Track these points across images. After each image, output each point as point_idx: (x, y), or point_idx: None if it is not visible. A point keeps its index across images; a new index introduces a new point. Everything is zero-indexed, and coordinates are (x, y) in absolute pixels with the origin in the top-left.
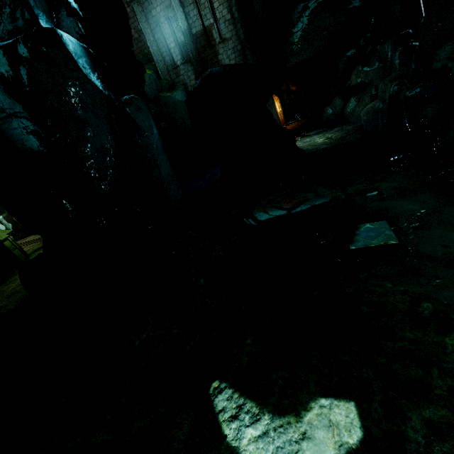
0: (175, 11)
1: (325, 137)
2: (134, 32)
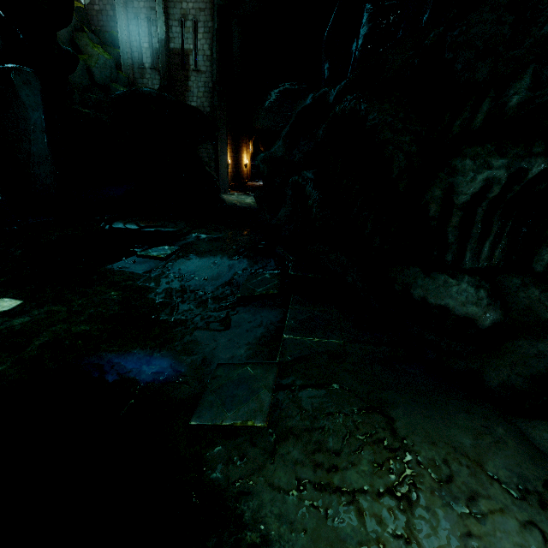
0: (157, 17)
1: (254, 200)
2: (110, 9)
